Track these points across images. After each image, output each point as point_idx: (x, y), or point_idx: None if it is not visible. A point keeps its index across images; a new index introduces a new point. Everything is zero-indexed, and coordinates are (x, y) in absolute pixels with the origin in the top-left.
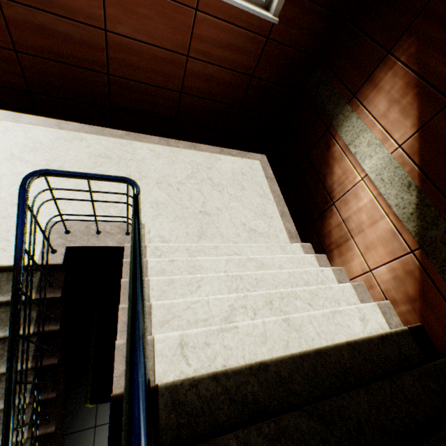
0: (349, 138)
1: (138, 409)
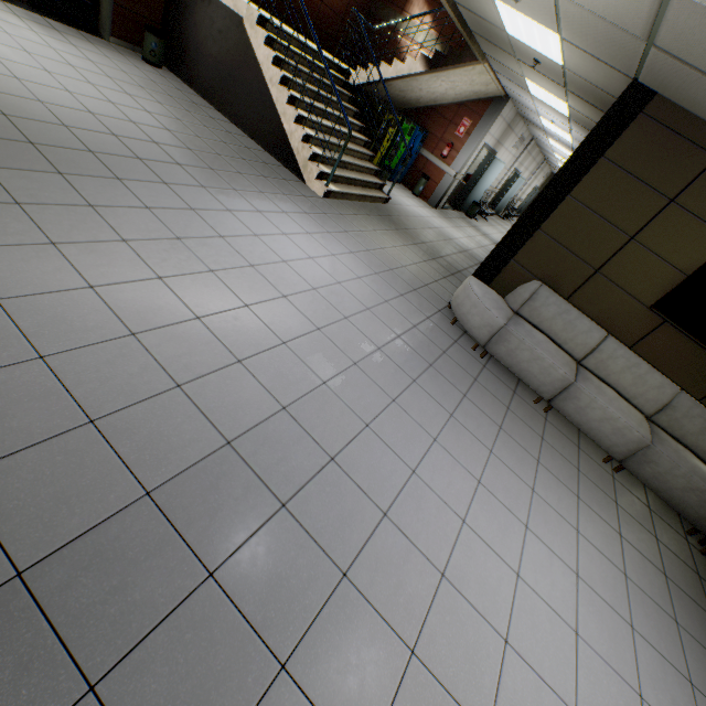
0: (407, 32)
1: None
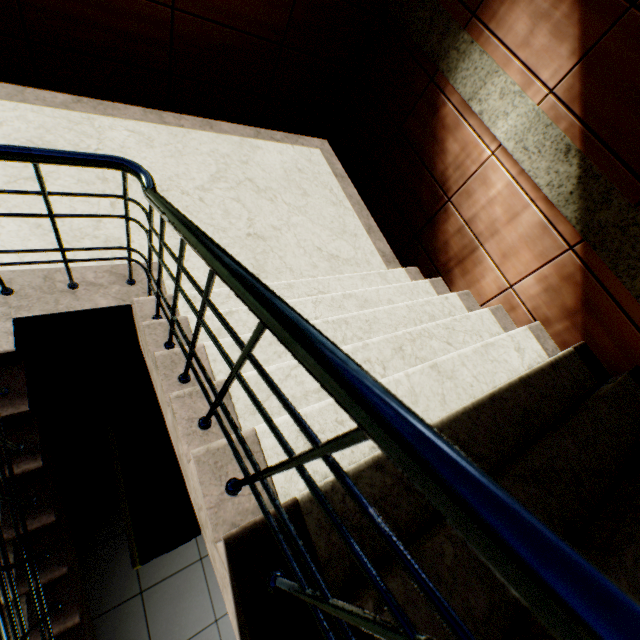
0: (469, 89)
1: (547, 537)
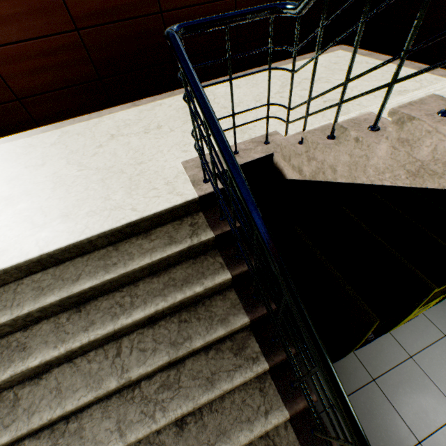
0: None
1: None
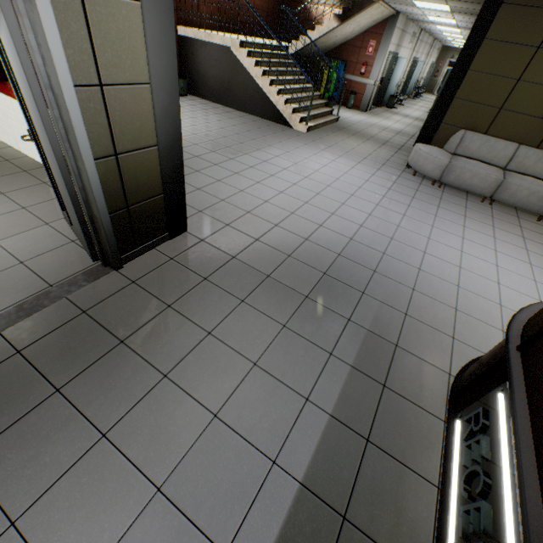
0: None
1: None
